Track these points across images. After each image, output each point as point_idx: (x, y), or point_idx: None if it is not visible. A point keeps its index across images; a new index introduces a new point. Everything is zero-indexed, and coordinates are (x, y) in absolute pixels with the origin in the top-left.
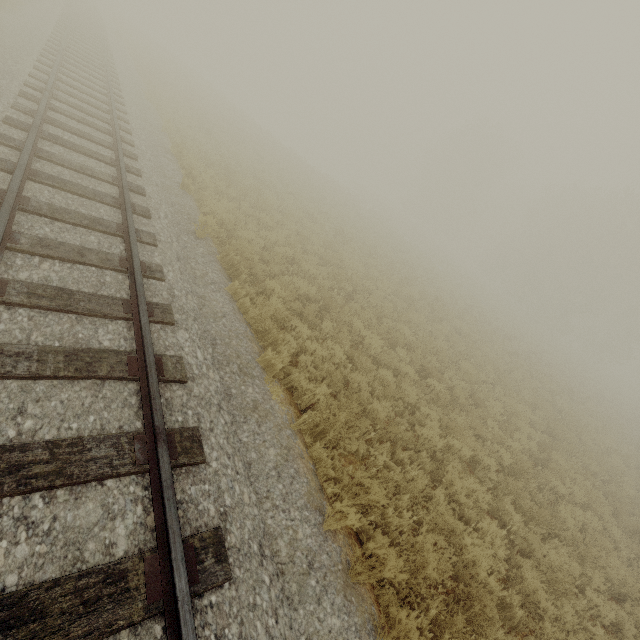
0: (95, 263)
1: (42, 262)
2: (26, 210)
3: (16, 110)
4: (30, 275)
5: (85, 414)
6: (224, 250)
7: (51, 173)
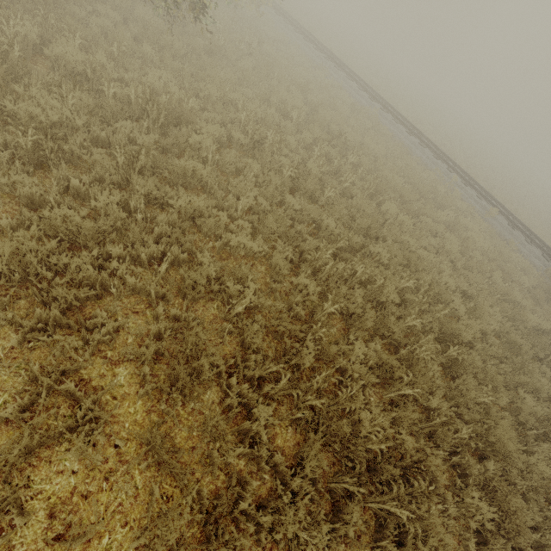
0: None
1: None
2: None
3: None
4: None
5: None
6: None
7: None
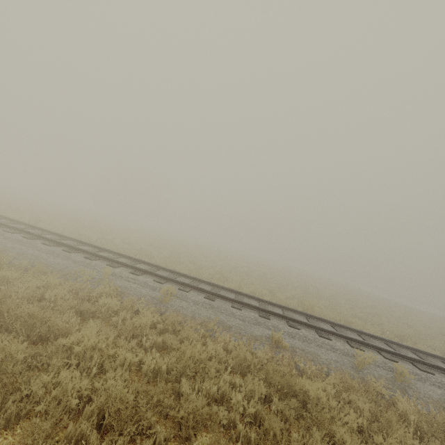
0: None
1: None
2: None
3: None
4: None
5: None
6: None
7: None
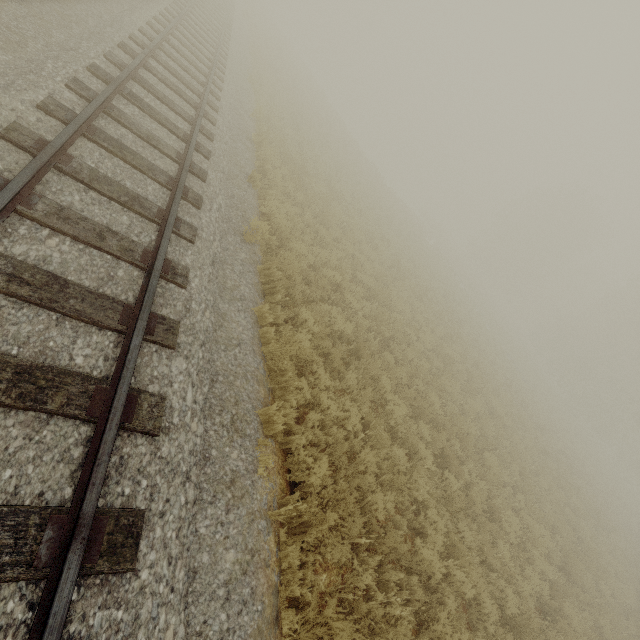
0: (113, 251)
1: (51, 236)
2: (62, 170)
3: (108, 60)
4: (27, 250)
5: (2, 465)
6: (269, 259)
7: (113, 134)
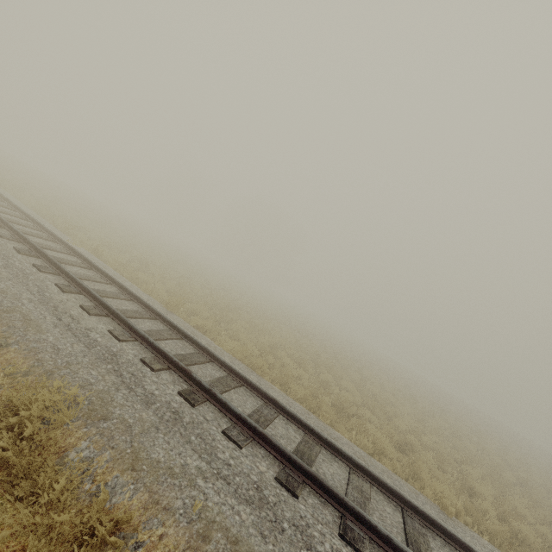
0: None
1: None
2: None
3: None
4: None
5: None
6: None
7: None
